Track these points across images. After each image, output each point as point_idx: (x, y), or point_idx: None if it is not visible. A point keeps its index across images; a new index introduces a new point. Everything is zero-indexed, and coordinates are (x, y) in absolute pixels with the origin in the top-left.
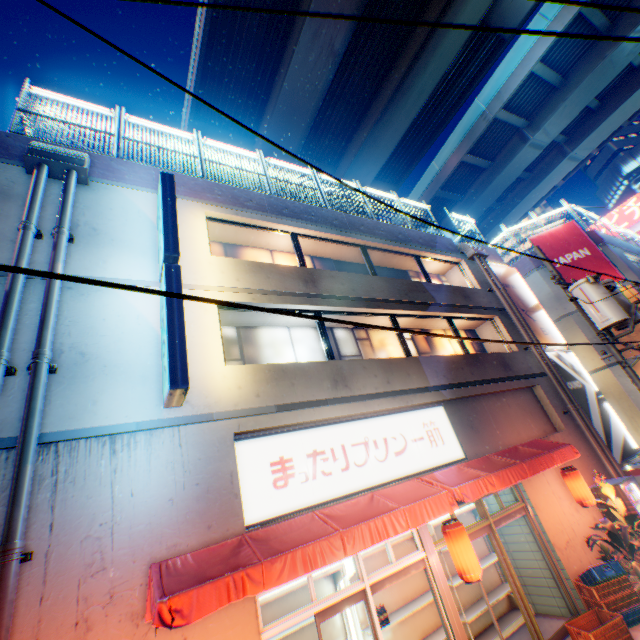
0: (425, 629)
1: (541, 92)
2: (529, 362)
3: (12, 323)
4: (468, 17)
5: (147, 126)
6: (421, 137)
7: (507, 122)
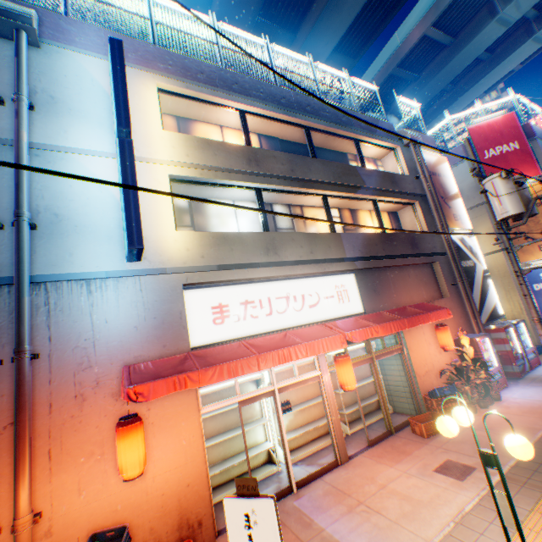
0: (317, 415)
1: None
2: (435, 243)
3: None
4: None
5: None
6: (387, 2)
7: None
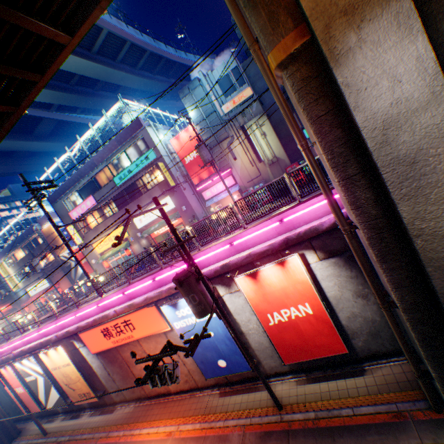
0: None
1: None
2: (59, 261)
3: (7, 286)
4: None
5: None
6: None
7: None
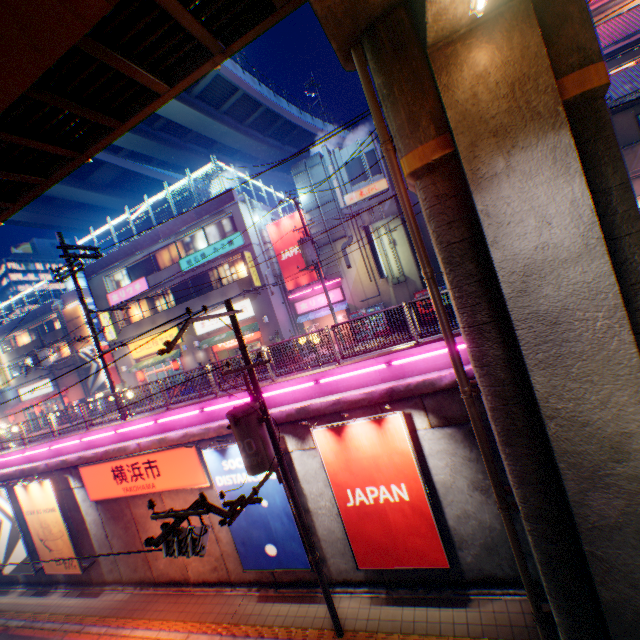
0: None
1: None
2: (76, 358)
3: None
4: None
5: None
6: None
7: None
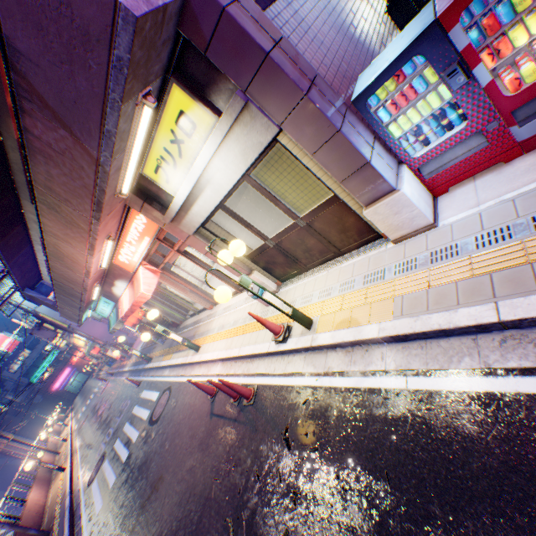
0: None
1: None
2: None
3: None
4: None
5: None
6: None
7: None
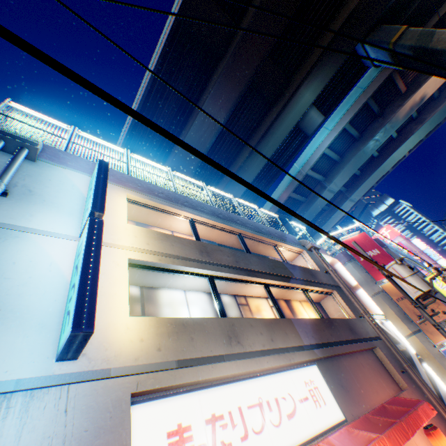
0: None
1: (330, 163)
2: (365, 327)
3: None
4: (289, 121)
5: (92, 139)
6: (265, 180)
7: (313, 177)
